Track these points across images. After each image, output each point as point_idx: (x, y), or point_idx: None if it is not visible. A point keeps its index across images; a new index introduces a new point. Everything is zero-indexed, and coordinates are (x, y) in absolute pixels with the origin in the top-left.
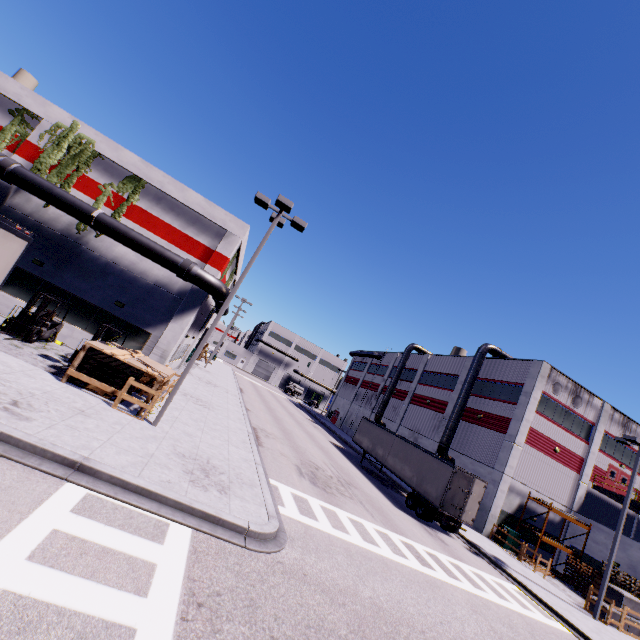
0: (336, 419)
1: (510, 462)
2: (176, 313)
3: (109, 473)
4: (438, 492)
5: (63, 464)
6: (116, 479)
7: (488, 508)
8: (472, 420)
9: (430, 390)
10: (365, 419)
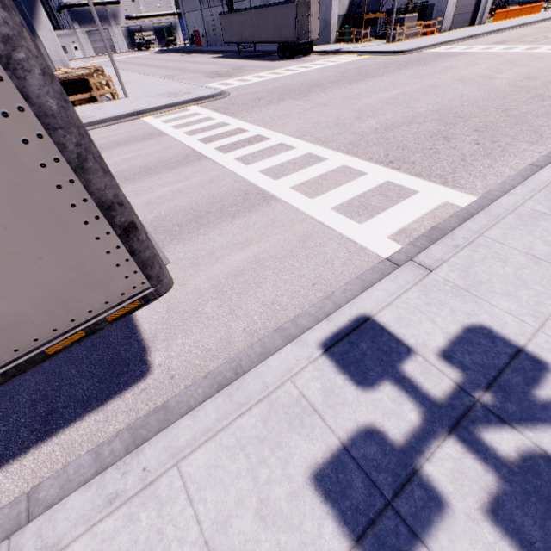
0: (200, 40)
1: None
2: (31, 20)
3: (148, 109)
4: (292, 31)
5: (131, 117)
6: (153, 109)
7: (330, 22)
8: None
9: None
10: (222, 15)
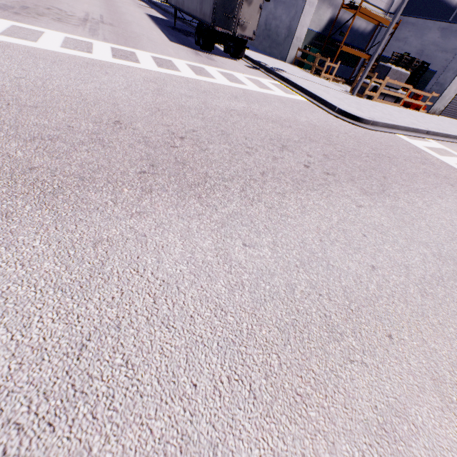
0: None
1: None
2: None
3: None
4: (211, 5)
5: None
6: None
7: (294, 31)
8: None
9: None
10: None
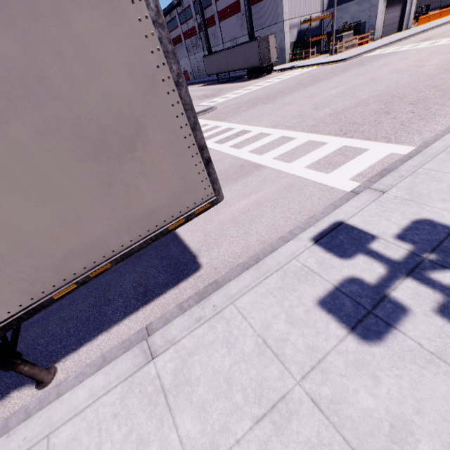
0: (188, 77)
1: (284, 11)
2: None
3: None
4: (257, 59)
5: None
6: None
7: (284, 48)
8: (257, 0)
9: (225, 0)
10: (205, 57)
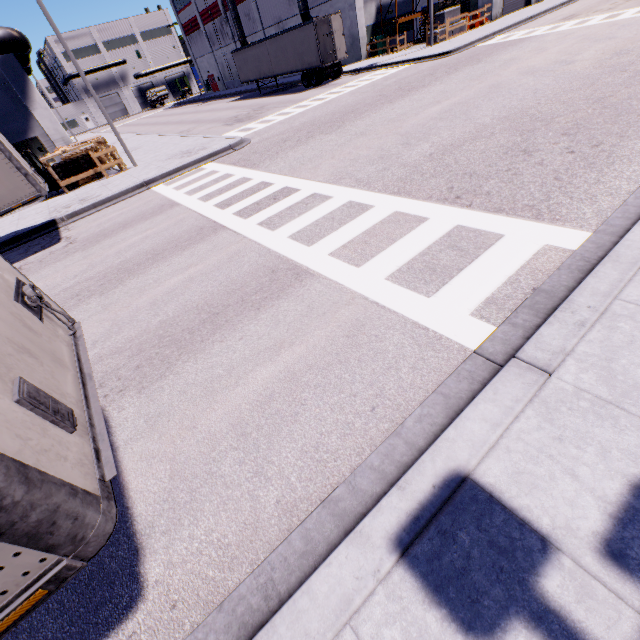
0: (216, 85)
1: None
2: (24, 101)
3: (158, 176)
4: (315, 55)
5: (140, 189)
6: (163, 175)
7: (357, 36)
8: None
9: None
10: (235, 53)
